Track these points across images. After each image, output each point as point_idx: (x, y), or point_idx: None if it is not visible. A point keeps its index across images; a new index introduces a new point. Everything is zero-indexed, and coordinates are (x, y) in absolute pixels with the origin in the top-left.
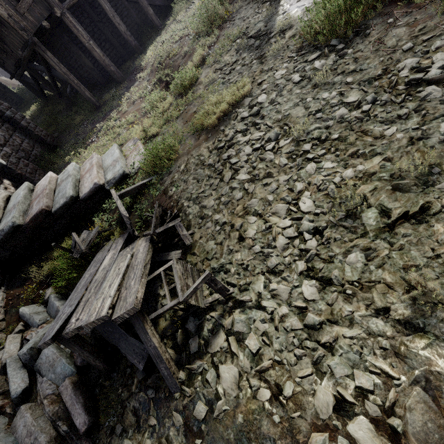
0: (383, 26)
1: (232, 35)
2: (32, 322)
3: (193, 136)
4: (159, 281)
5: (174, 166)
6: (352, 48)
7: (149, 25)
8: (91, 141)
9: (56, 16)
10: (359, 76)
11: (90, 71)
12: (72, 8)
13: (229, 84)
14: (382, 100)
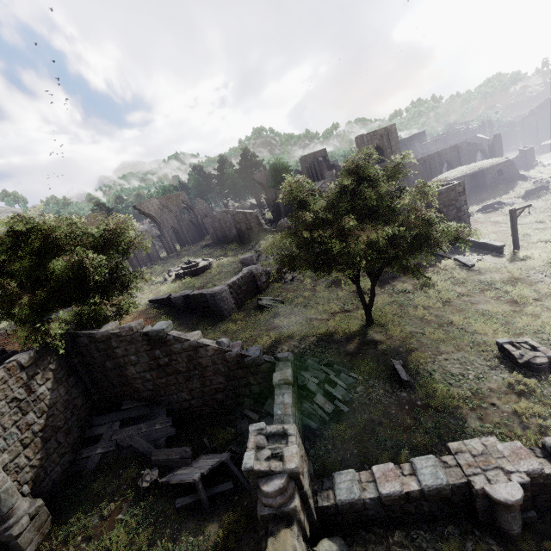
0: None
1: None
2: None
3: None
4: None
5: None
6: None
7: None
8: None
9: None
10: None
11: None
12: None
13: None
14: None
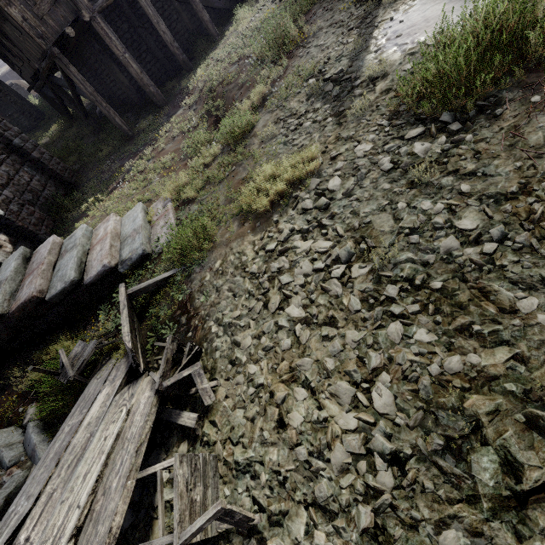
0: (524, 106)
1: (303, 71)
2: (1, 460)
3: (236, 217)
4: (163, 451)
5: (207, 260)
6: (472, 133)
7: (203, 34)
8: (116, 186)
9: (84, 21)
10: (481, 185)
11: (125, 89)
12: (107, 9)
13: (293, 148)
14: (516, 242)
